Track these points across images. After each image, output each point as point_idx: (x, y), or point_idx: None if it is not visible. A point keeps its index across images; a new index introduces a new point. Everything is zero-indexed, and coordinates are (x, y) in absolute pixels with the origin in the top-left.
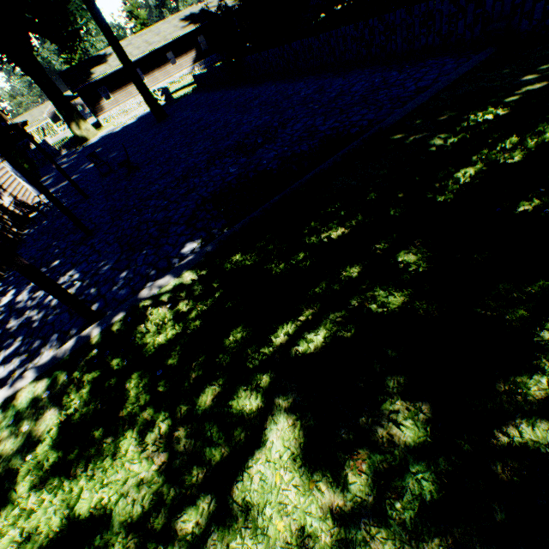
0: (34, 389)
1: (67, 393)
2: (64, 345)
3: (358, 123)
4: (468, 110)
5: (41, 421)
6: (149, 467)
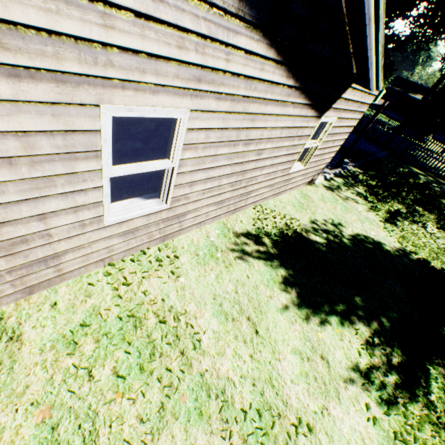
0: (338, 179)
1: (358, 185)
2: (334, 170)
3: (365, 150)
4: (397, 166)
5: (355, 189)
6: (400, 206)
